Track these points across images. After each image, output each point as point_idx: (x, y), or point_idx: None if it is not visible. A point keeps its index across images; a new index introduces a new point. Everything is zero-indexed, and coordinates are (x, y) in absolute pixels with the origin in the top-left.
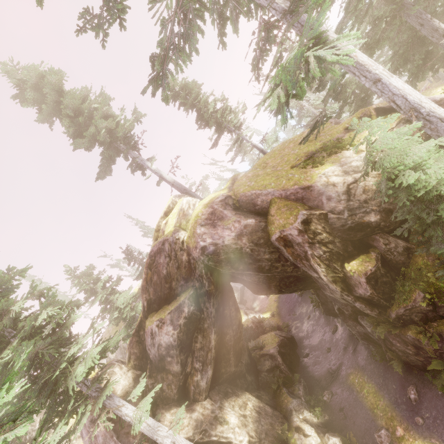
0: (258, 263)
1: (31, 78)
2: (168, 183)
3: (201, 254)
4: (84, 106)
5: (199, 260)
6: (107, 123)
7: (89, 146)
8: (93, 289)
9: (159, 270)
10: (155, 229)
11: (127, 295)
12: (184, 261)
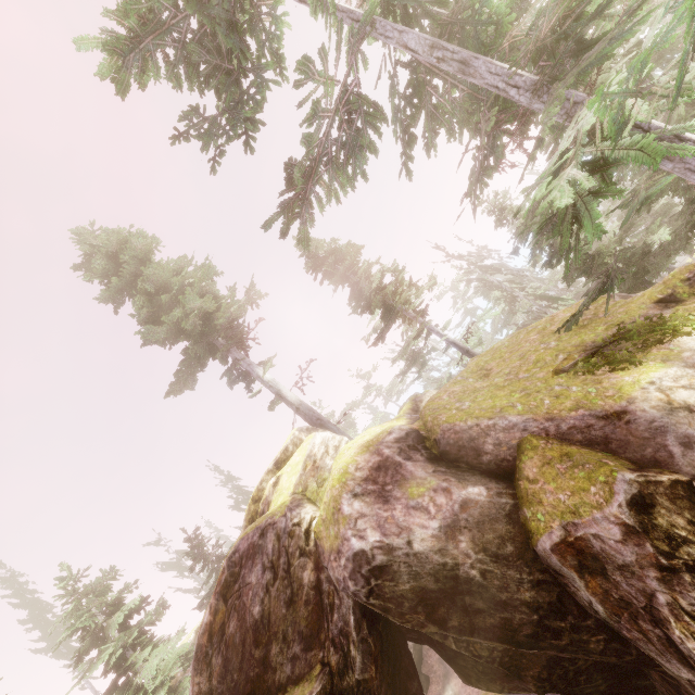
0: (501, 614)
1: (110, 244)
2: (290, 406)
3: (352, 572)
4: (174, 281)
5: (345, 589)
6: (202, 301)
7: (167, 339)
8: (101, 629)
9: (246, 603)
10: (253, 497)
11: (169, 655)
12: (307, 585)
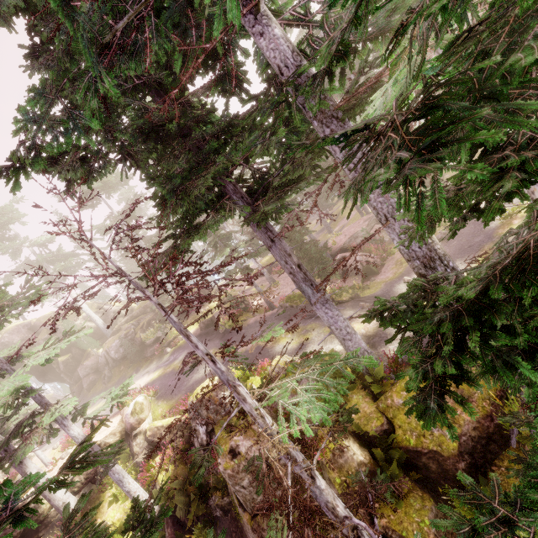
0: None
1: None
2: None
3: (0, 345)
4: None
5: None
6: None
7: None
8: None
9: None
10: None
11: None
12: None
